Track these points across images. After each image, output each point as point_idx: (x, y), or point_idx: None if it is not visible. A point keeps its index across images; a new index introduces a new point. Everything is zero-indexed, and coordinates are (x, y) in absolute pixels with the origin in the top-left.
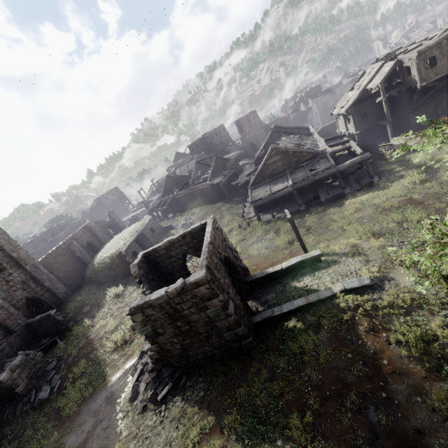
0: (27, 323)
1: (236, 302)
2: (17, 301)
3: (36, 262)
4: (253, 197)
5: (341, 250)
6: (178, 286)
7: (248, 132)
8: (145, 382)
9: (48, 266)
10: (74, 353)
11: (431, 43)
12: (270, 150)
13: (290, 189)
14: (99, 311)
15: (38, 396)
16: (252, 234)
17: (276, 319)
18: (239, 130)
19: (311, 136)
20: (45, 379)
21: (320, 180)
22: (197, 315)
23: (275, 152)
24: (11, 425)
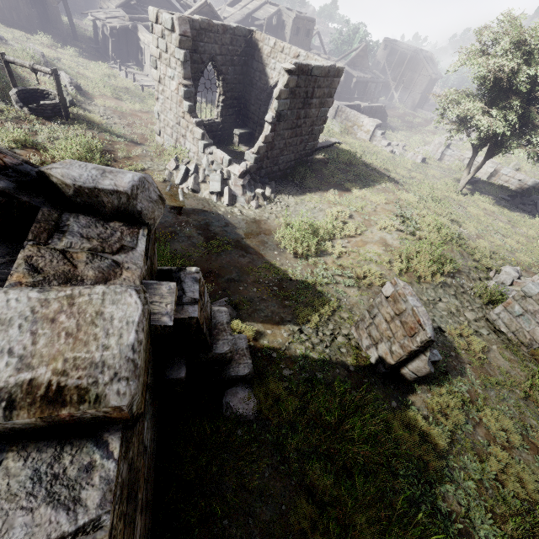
0: None
1: None
2: None
3: None
4: None
5: None
6: (334, 65)
7: None
8: (244, 183)
9: None
10: None
11: (301, 15)
12: (204, 3)
13: None
14: None
15: None
16: None
17: None
18: None
19: None
20: None
21: None
22: (315, 110)
23: (207, 11)
24: None
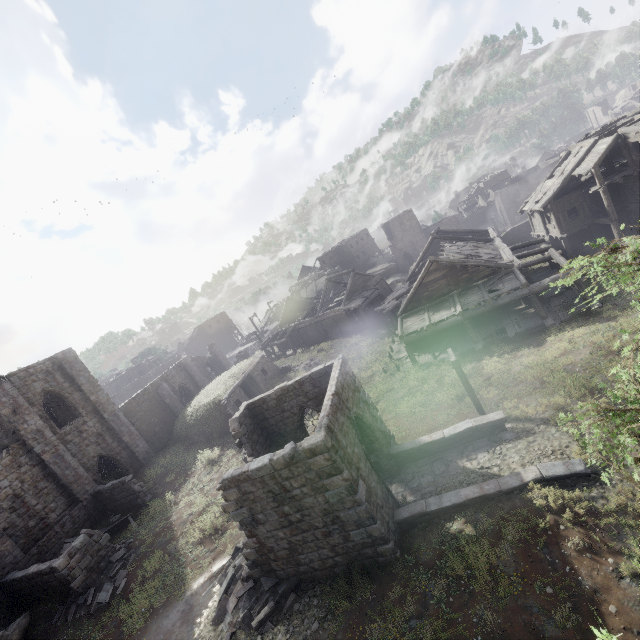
0: (96, 490)
1: (370, 484)
2: (88, 459)
3: (117, 408)
4: (403, 329)
5: (539, 414)
6: (287, 453)
7: (400, 238)
8: (236, 595)
9: (130, 414)
10: (148, 540)
11: None
12: (428, 263)
13: (458, 318)
14: (186, 482)
15: (96, 598)
16: (402, 382)
17: (432, 517)
18: (387, 236)
19: (490, 243)
20: (108, 573)
21: (505, 305)
22: (311, 498)
23: (435, 266)
24: (59, 637)
